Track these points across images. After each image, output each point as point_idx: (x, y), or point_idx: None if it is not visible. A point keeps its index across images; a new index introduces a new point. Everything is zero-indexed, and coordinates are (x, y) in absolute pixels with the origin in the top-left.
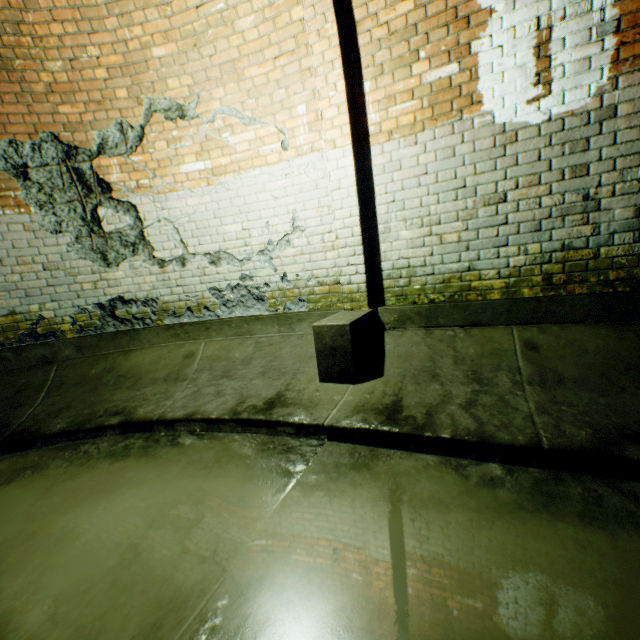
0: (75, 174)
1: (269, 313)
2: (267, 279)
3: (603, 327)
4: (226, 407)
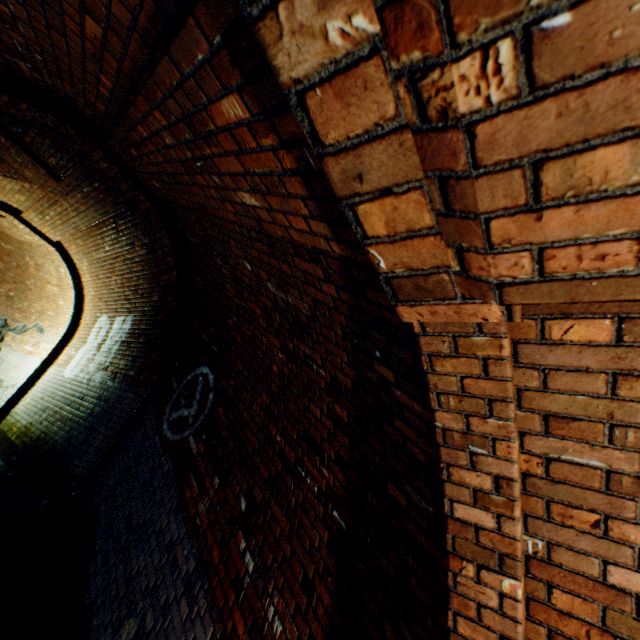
0: (0, 332)
1: None
2: None
3: None
4: None
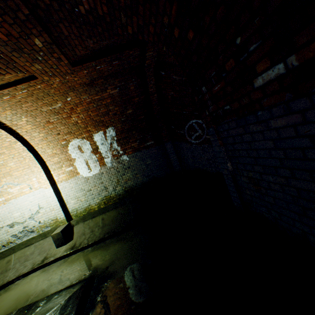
0: None
1: (37, 234)
2: (34, 225)
3: (115, 210)
4: (29, 268)
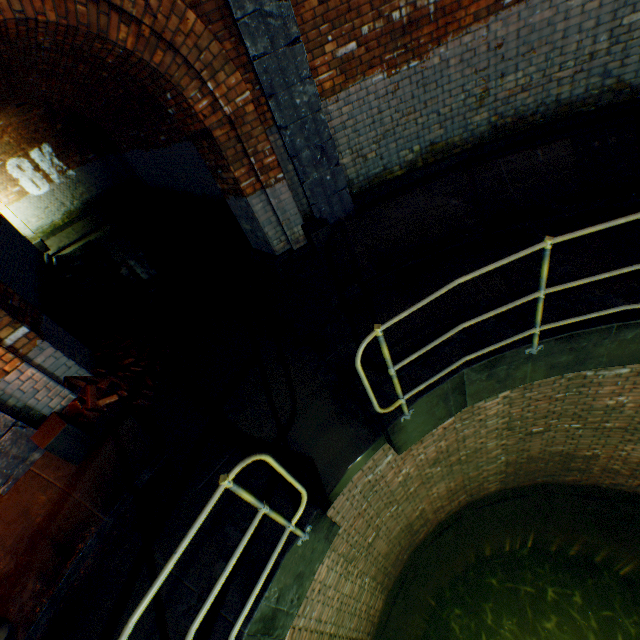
0: None
1: None
2: None
3: (81, 222)
4: None
